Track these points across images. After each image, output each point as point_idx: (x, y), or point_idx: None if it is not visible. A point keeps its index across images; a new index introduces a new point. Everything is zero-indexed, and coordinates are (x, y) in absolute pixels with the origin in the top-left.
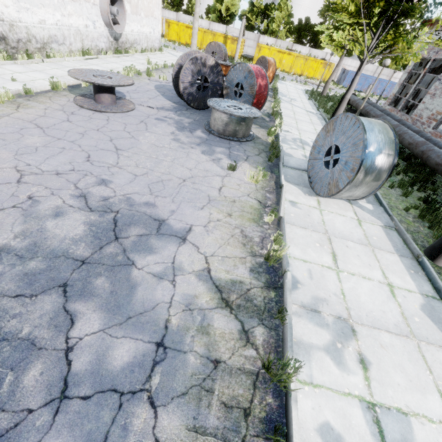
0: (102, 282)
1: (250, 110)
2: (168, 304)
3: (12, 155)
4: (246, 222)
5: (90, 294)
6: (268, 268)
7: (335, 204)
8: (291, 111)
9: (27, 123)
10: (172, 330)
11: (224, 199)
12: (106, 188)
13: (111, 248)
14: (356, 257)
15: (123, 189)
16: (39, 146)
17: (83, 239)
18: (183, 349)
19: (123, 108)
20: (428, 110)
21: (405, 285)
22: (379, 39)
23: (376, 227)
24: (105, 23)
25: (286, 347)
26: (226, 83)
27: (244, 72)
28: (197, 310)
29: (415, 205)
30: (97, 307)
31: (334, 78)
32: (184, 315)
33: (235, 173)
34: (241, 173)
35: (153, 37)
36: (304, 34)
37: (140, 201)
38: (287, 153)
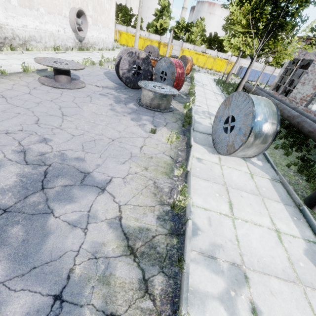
0: (17, 231)
1: (170, 90)
2: (75, 252)
3: None
4: (159, 174)
5: (1, 243)
6: (173, 216)
7: (232, 161)
8: (203, 92)
9: None
10: (73, 280)
11: (143, 156)
12: (45, 145)
13: (35, 198)
14: (248, 206)
15: (60, 146)
16: None
17: (12, 189)
18: (80, 302)
19: (75, 86)
20: (300, 93)
21: (290, 231)
22: (263, 44)
23: (264, 180)
24: (72, 30)
25: (182, 298)
26: (154, 71)
27: (167, 63)
28: (103, 258)
29: (294, 162)
30: (4, 257)
31: (234, 72)
32: (89, 264)
33: (155, 135)
34: (160, 135)
35: (108, 41)
36: (213, 43)
37: (72, 156)
38: (197, 121)
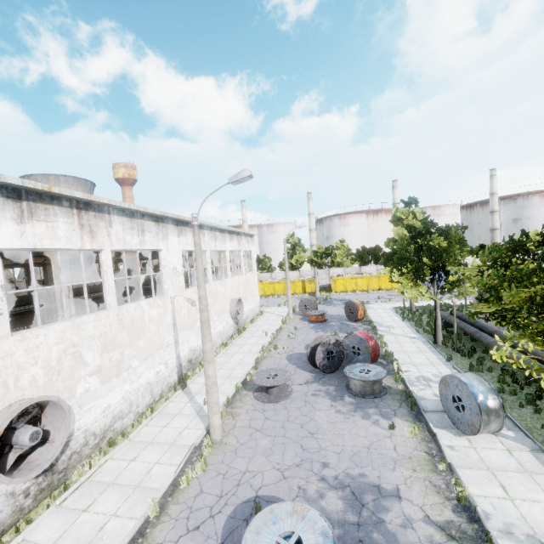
0: (377, 535)
1: (376, 370)
2: (419, 543)
3: (265, 458)
4: (428, 473)
5: (376, 543)
6: (463, 507)
7: (482, 439)
8: (397, 343)
9: (249, 429)
10: None
11: (403, 458)
12: (330, 469)
13: (365, 513)
14: (519, 485)
15: (339, 467)
16: (271, 447)
17: (347, 510)
18: None
19: (287, 393)
20: None
21: None
22: (439, 289)
23: (524, 453)
24: (232, 318)
25: None
26: (343, 346)
27: (357, 339)
28: (438, 543)
29: None
30: None
31: None
32: None
33: (396, 431)
34: (400, 430)
35: (255, 307)
36: (365, 257)
37: (355, 473)
38: (420, 397)
